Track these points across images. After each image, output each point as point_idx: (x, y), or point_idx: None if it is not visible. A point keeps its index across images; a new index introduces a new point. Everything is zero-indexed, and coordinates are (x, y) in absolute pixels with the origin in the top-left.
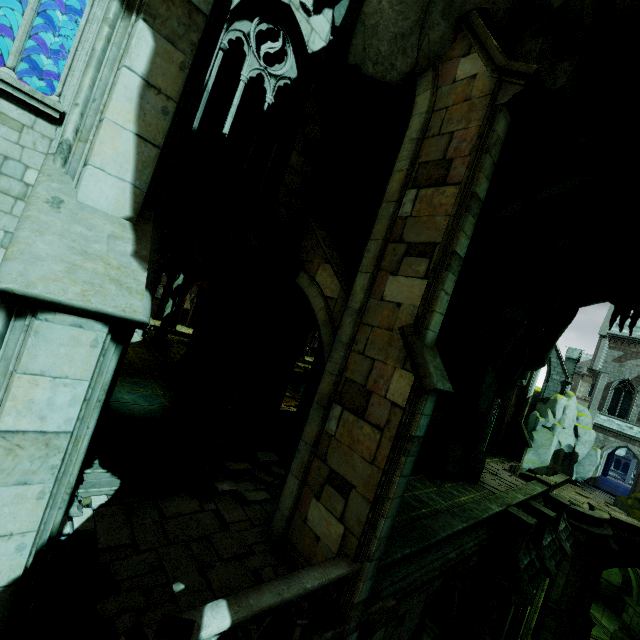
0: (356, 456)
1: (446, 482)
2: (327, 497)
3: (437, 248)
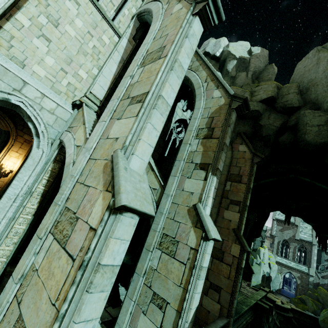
0: (221, 276)
1: None
2: (211, 294)
3: (241, 203)
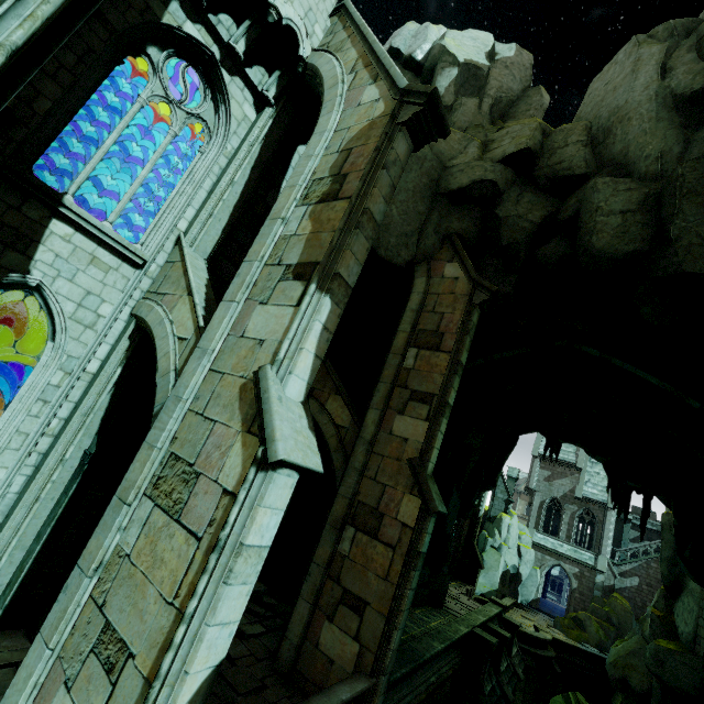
0: (370, 574)
1: (416, 608)
2: (341, 617)
3: (435, 398)
